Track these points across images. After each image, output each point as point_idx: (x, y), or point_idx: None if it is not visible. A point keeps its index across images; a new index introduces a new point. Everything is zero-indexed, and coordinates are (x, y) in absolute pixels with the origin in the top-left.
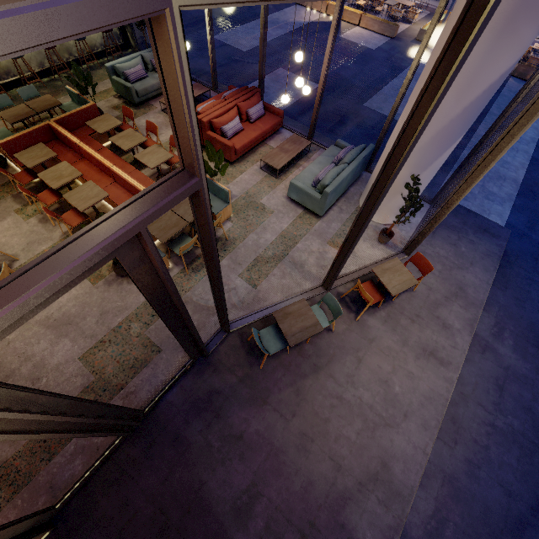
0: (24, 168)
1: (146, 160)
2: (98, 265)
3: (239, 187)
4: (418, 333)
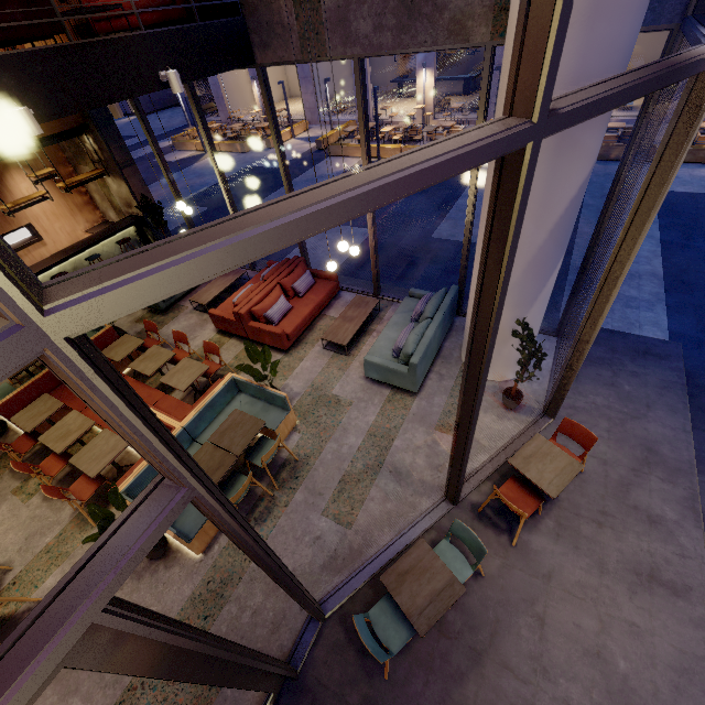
0: (25, 431)
1: (175, 381)
2: (26, 704)
3: (301, 380)
4: (615, 543)
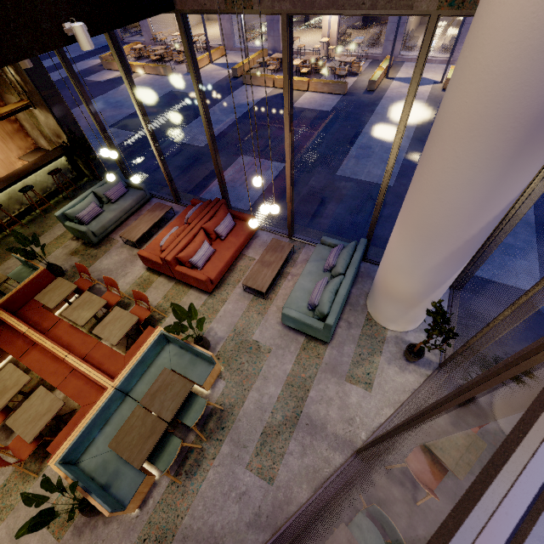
0: None
1: (107, 334)
2: None
3: (224, 323)
4: None
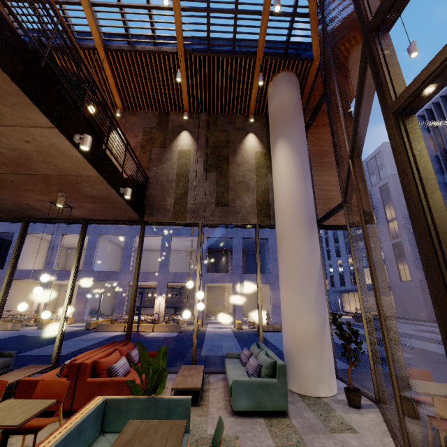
0: None
1: None
2: None
3: None
4: None
